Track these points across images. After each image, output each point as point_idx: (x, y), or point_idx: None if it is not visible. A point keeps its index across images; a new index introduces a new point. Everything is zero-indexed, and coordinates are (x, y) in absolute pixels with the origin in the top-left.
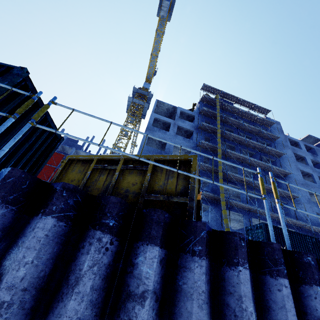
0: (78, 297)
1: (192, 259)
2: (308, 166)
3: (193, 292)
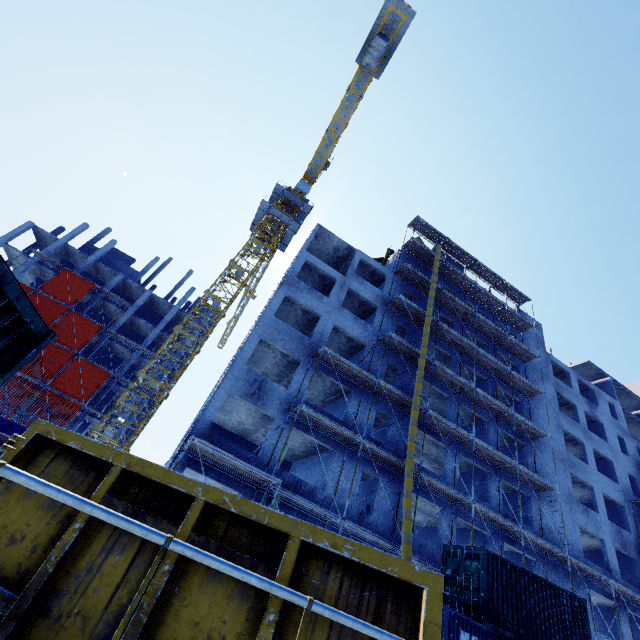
0: None
1: None
2: (578, 424)
3: None
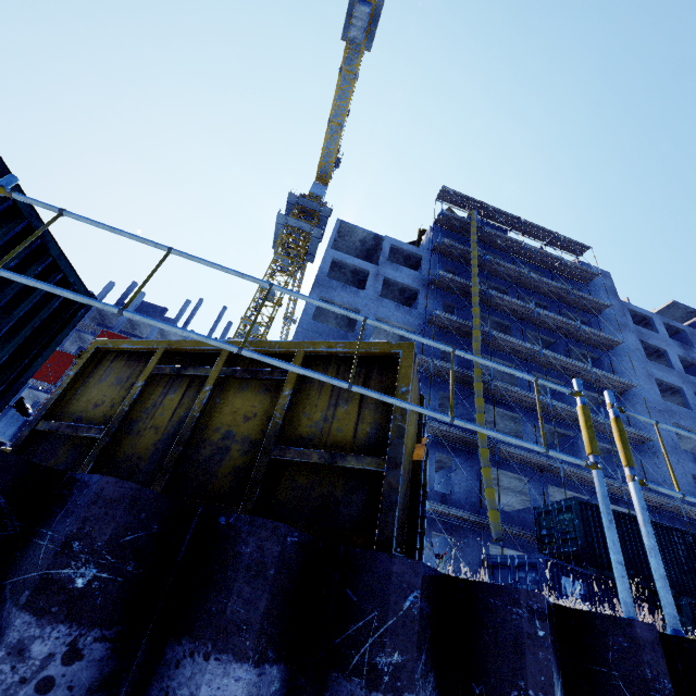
0: None
1: None
2: (672, 370)
3: None
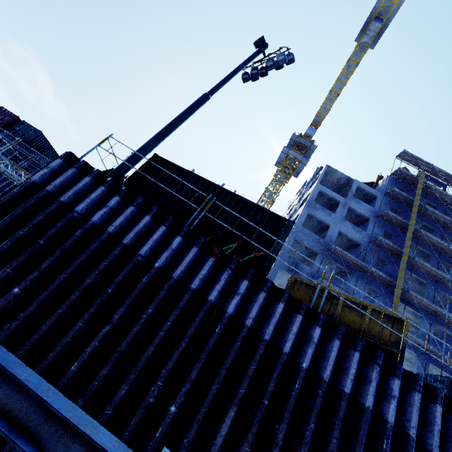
0: (372, 387)
1: (414, 391)
2: None
3: (413, 404)
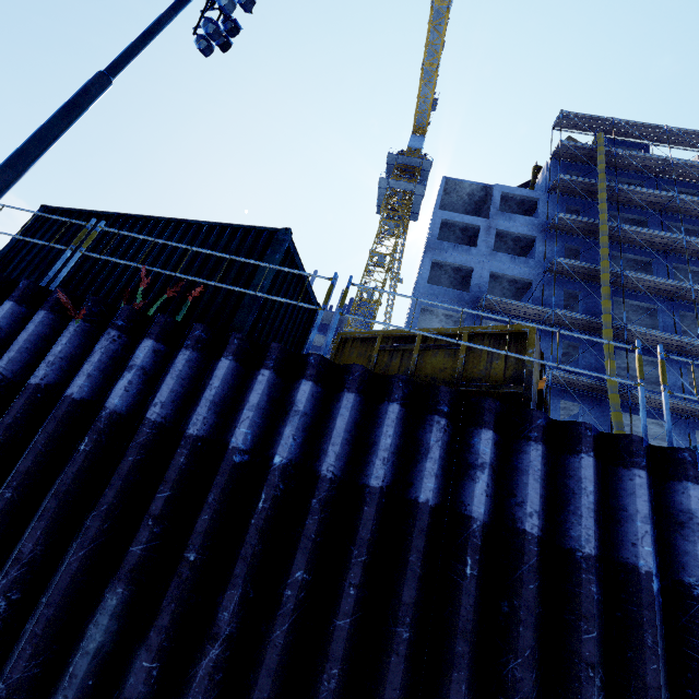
0: (431, 461)
1: (528, 444)
2: None
3: (528, 469)
